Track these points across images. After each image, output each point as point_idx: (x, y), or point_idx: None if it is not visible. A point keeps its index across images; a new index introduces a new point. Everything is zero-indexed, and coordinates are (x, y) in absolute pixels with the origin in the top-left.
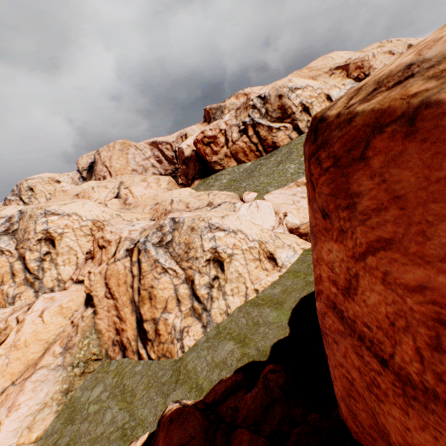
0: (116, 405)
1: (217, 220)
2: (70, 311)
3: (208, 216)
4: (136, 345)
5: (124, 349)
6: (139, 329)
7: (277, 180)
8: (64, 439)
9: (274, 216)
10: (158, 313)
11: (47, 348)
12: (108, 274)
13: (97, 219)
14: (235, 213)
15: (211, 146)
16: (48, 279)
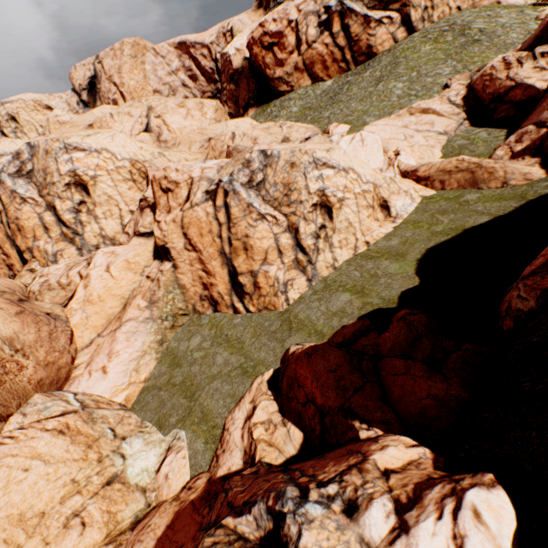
0: (224, 351)
1: (323, 154)
2: (140, 267)
3: (310, 148)
4: (230, 299)
5: (215, 304)
6: (233, 283)
7: (378, 107)
8: (177, 378)
9: (382, 155)
10: (256, 265)
11: (124, 303)
12: (185, 223)
13: (135, 159)
14: (339, 147)
15: (274, 51)
16: (90, 235)
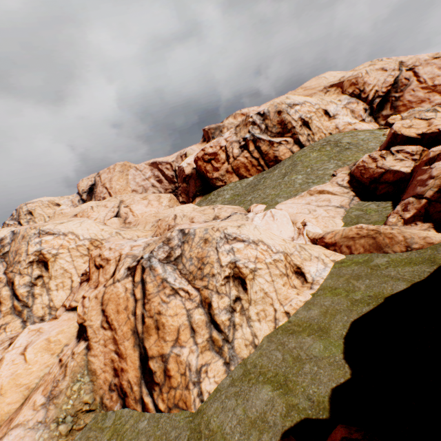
0: None
1: (233, 230)
2: (59, 346)
3: (222, 226)
4: (139, 390)
5: (124, 396)
6: (143, 369)
7: (286, 191)
8: None
9: (292, 226)
10: (167, 347)
11: (27, 396)
12: (105, 299)
13: (95, 238)
14: (251, 222)
15: (212, 163)
16: (38, 306)
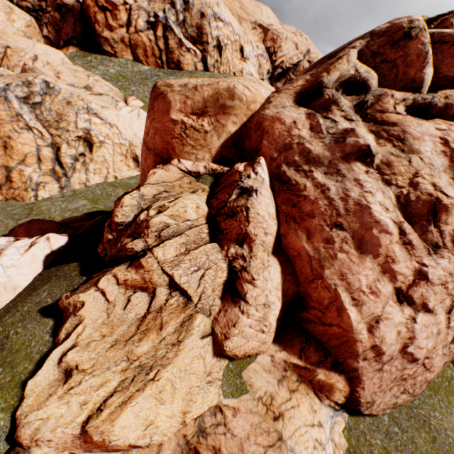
0: None
1: (97, 107)
2: None
3: (89, 99)
4: None
5: None
6: None
7: None
8: None
9: None
10: (14, 163)
11: None
12: None
13: None
14: (116, 110)
15: (107, 15)
16: None
